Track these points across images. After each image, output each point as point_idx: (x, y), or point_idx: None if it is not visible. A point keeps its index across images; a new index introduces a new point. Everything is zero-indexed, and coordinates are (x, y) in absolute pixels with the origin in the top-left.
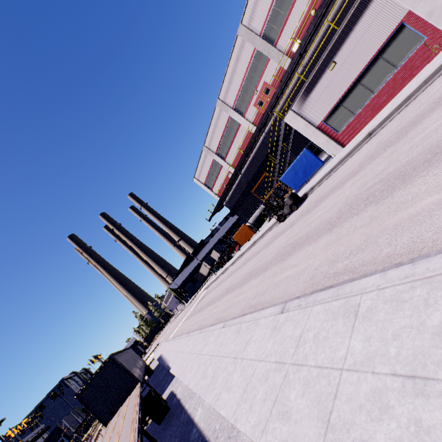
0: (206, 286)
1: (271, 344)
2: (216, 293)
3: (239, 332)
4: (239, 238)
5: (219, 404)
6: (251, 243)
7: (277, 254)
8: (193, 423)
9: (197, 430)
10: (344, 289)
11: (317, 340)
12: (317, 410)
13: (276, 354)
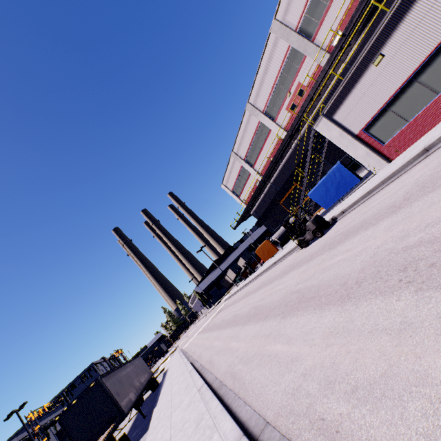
0: (227, 298)
1: None
2: (227, 314)
3: (197, 427)
4: (261, 253)
5: None
6: (271, 262)
7: (283, 299)
8: None
9: None
10: None
11: None
12: None
13: None
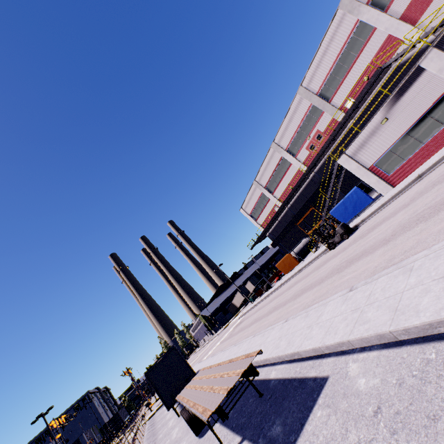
0: (242, 314)
1: (345, 306)
2: (259, 314)
3: (308, 315)
4: (282, 267)
5: (303, 347)
6: (295, 271)
7: (332, 270)
8: (269, 379)
9: (276, 379)
10: (402, 263)
11: (384, 290)
12: (388, 310)
13: (351, 308)
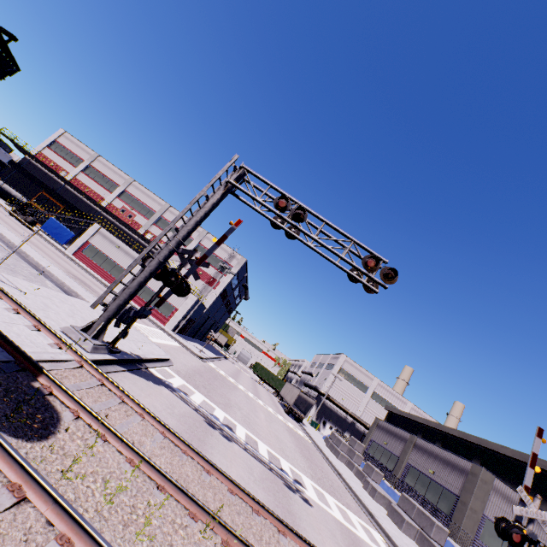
0: None
1: None
2: None
3: None
4: None
5: None
6: None
7: None
8: None
9: None
10: None
11: None
12: None
13: None
